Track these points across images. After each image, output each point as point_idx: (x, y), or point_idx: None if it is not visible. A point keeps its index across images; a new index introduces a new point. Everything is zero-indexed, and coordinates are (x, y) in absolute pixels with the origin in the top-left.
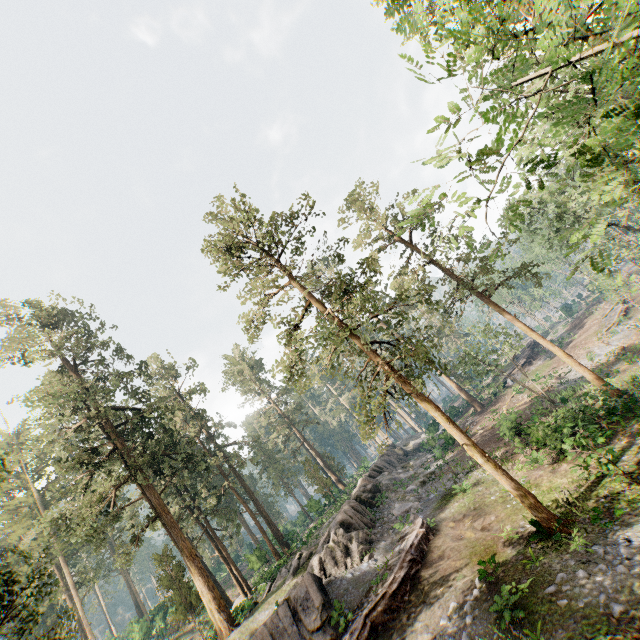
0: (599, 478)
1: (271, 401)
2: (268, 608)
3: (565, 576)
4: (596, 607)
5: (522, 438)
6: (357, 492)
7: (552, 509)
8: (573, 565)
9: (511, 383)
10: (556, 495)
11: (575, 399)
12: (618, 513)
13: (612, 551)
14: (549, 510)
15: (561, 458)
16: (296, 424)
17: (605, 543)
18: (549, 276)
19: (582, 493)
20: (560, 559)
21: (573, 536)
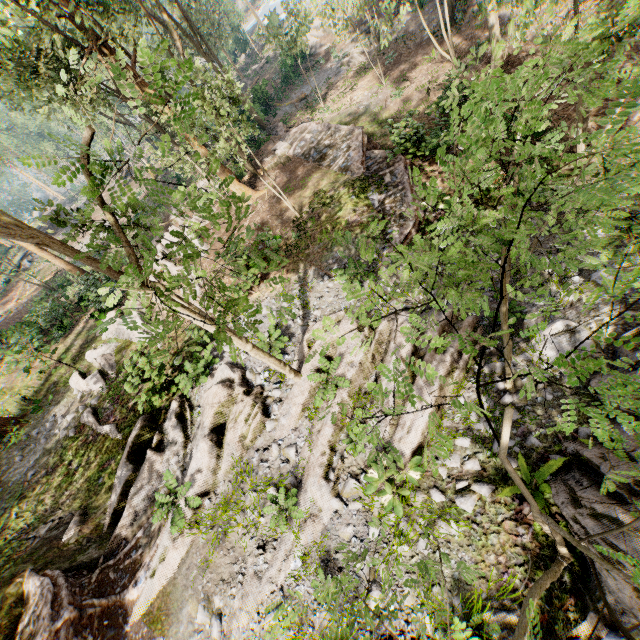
0: (57, 366)
1: None
2: None
3: (7, 468)
4: (21, 481)
5: (5, 343)
6: None
7: (10, 413)
8: (16, 454)
9: (30, 265)
10: (16, 398)
11: (73, 283)
12: (50, 398)
13: (44, 429)
14: (4, 417)
15: (37, 354)
16: None
17: (42, 424)
18: (1, 157)
19: (42, 385)
20: (10, 454)
21: (13, 434)
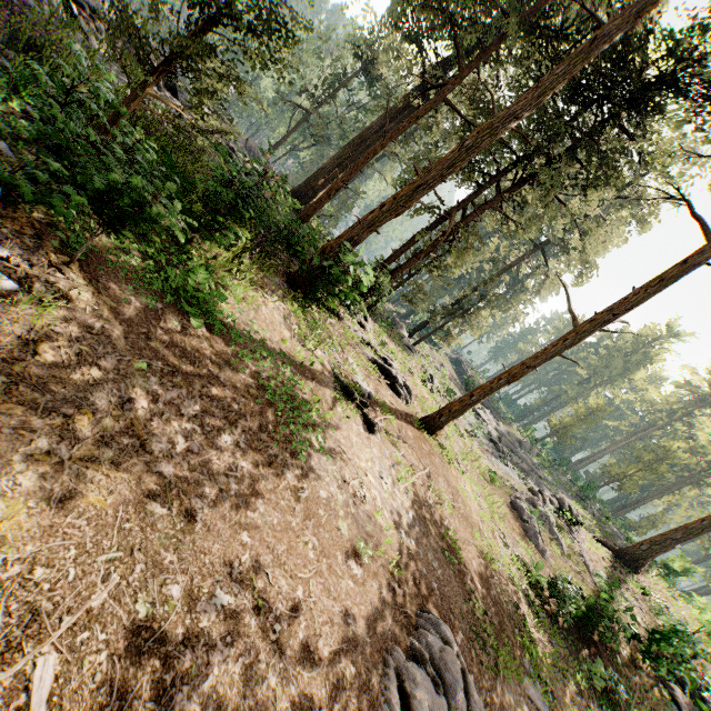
0: None
1: None
2: None
3: None
4: None
5: None
6: (93, 2)
7: None
8: None
9: None
10: None
11: None
12: None
13: None
14: None
15: None
16: None
17: None
18: None
19: None
20: None
21: None
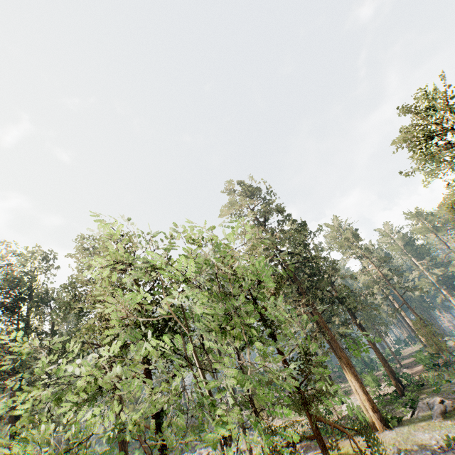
0: None
1: (373, 264)
2: (425, 432)
3: None
4: None
5: None
6: None
7: None
8: None
9: None
10: None
11: None
12: None
13: None
14: None
15: None
16: (400, 288)
17: None
18: None
19: None
20: None
21: None
